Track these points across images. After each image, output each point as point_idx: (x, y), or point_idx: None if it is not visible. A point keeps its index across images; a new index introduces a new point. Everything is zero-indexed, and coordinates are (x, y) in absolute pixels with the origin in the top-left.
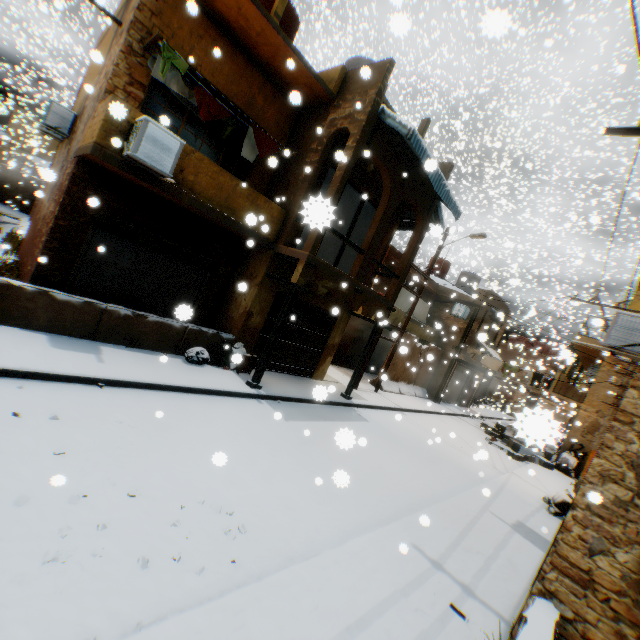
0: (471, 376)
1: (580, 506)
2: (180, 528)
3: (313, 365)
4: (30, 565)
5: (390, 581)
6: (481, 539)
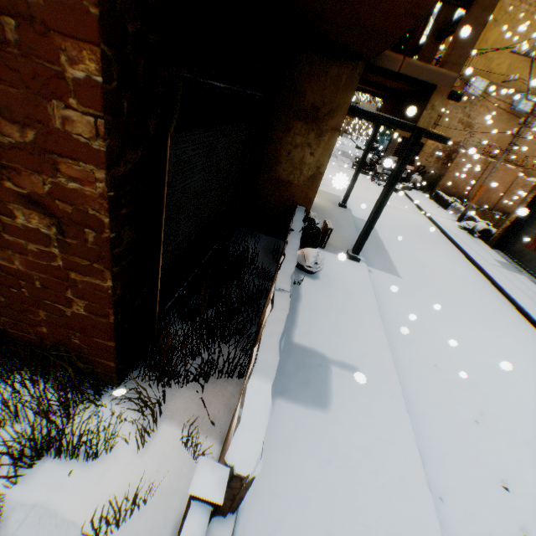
0: None
1: None
2: None
3: None
4: None
5: None
6: (530, 294)
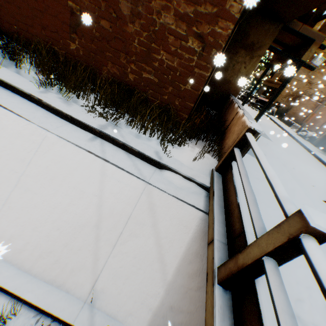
0: None
1: None
2: None
3: None
4: None
5: None
6: None
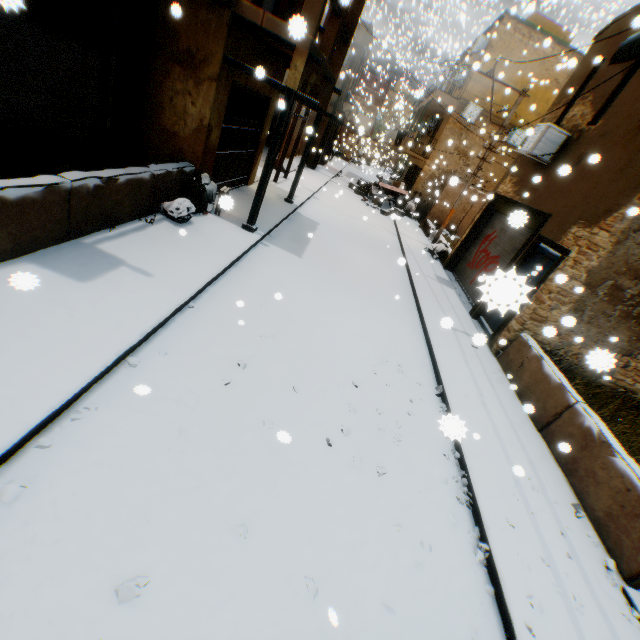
0: (334, 133)
1: (554, 292)
2: (392, 386)
3: (247, 170)
4: (398, 452)
5: (457, 351)
6: (443, 300)
